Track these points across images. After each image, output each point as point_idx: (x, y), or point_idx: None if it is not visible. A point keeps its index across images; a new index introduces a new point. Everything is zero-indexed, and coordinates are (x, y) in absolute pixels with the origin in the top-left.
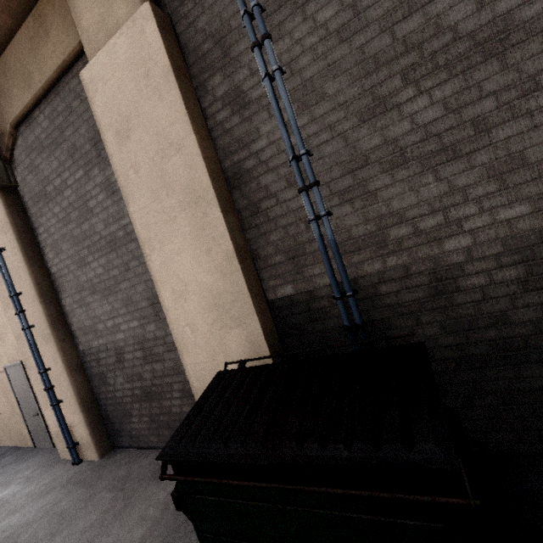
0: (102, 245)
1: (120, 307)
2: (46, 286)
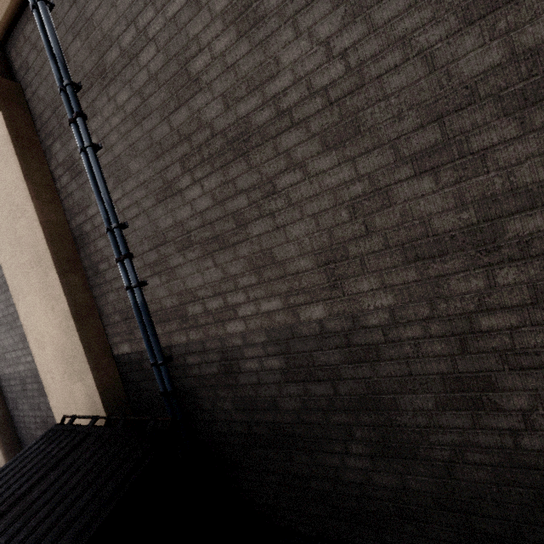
0: (0, 283)
1: (19, 342)
2: None
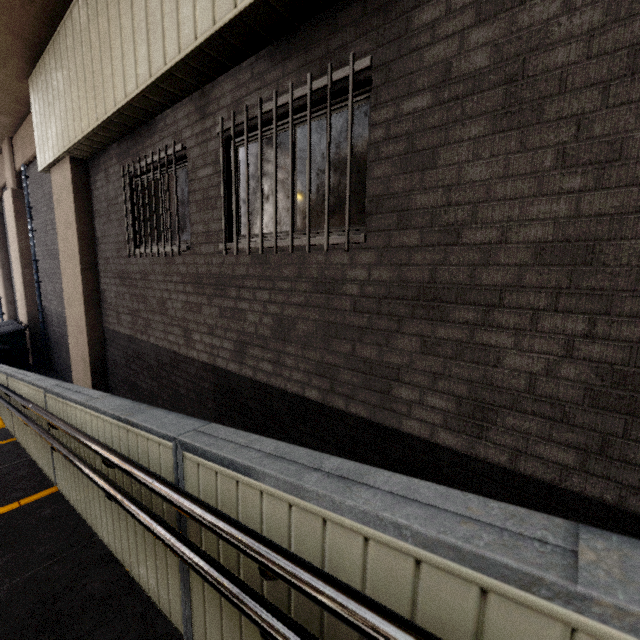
0: None
1: None
2: (6, 262)
